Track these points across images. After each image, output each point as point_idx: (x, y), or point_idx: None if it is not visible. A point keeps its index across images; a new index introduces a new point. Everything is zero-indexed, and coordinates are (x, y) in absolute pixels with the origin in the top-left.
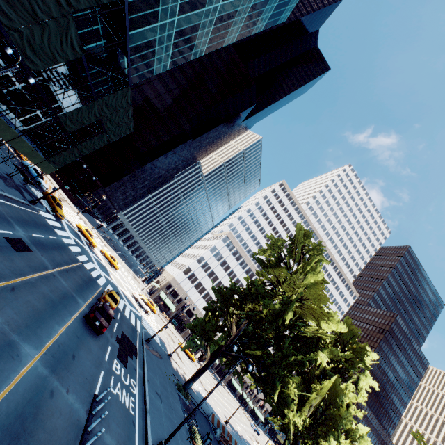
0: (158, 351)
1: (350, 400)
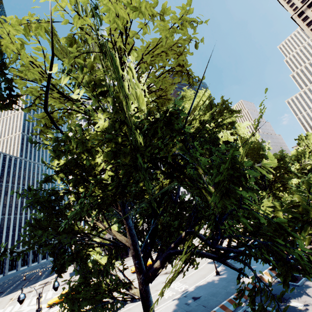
0: None
1: None
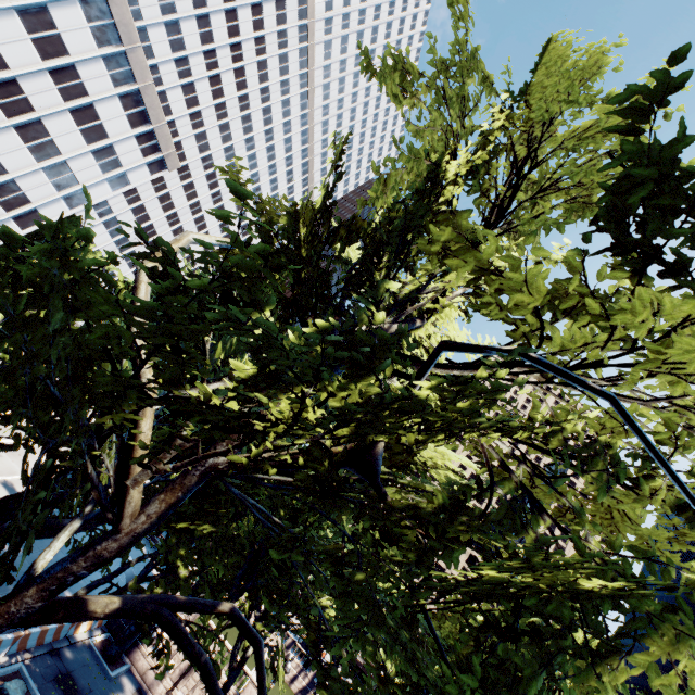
0: None
1: None
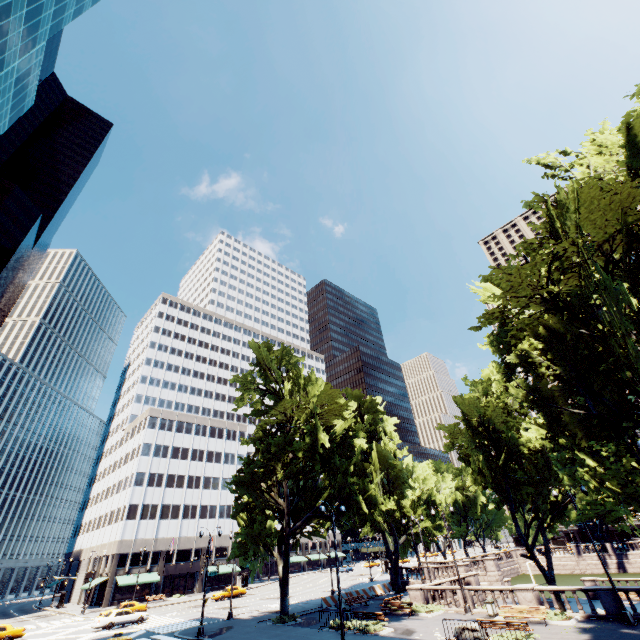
0: (218, 628)
1: (393, 450)
